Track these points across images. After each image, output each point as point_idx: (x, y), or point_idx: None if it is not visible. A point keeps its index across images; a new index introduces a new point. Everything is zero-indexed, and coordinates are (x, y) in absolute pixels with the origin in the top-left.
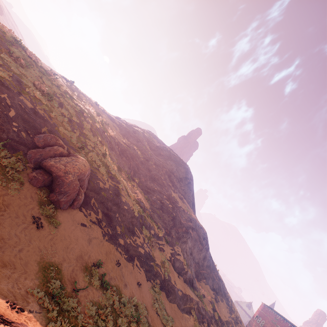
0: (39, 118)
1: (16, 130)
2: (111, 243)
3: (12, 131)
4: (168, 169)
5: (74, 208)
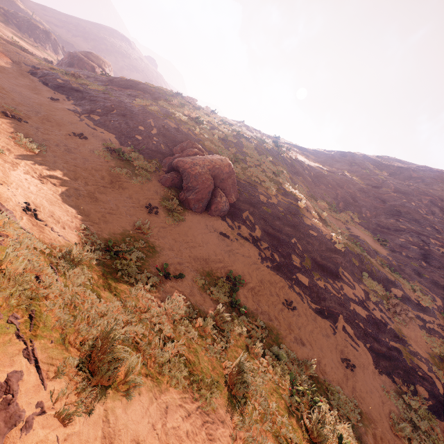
0: (181, 135)
1: (156, 143)
2: (277, 274)
3: (151, 144)
4: (438, 197)
5: (213, 214)
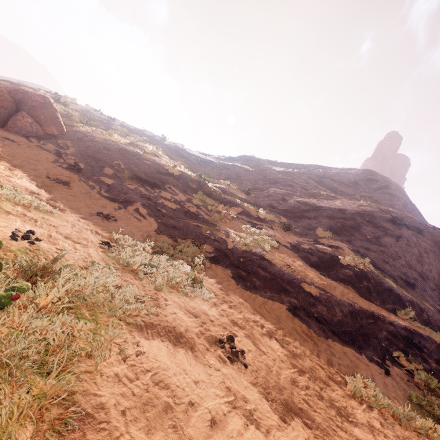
0: None
1: None
2: (70, 172)
3: None
4: (315, 175)
5: (9, 130)
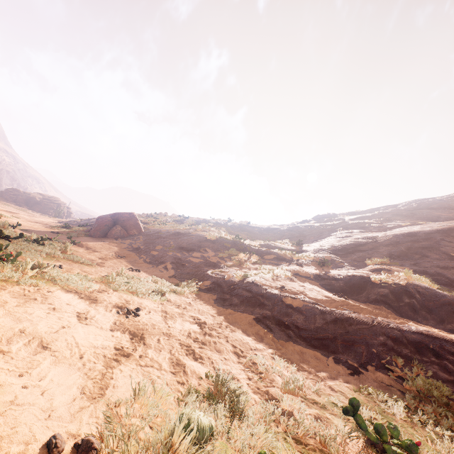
0: None
1: None
2: (131, 252)
3: None
4: (405, 209)
5: (108, 237)
